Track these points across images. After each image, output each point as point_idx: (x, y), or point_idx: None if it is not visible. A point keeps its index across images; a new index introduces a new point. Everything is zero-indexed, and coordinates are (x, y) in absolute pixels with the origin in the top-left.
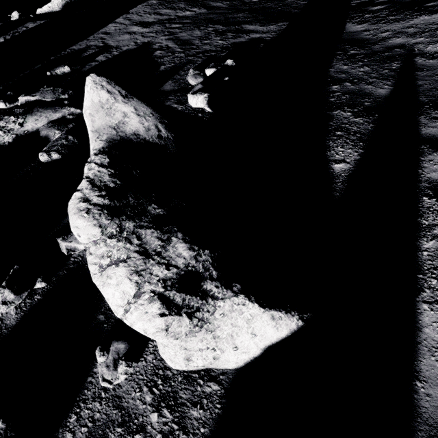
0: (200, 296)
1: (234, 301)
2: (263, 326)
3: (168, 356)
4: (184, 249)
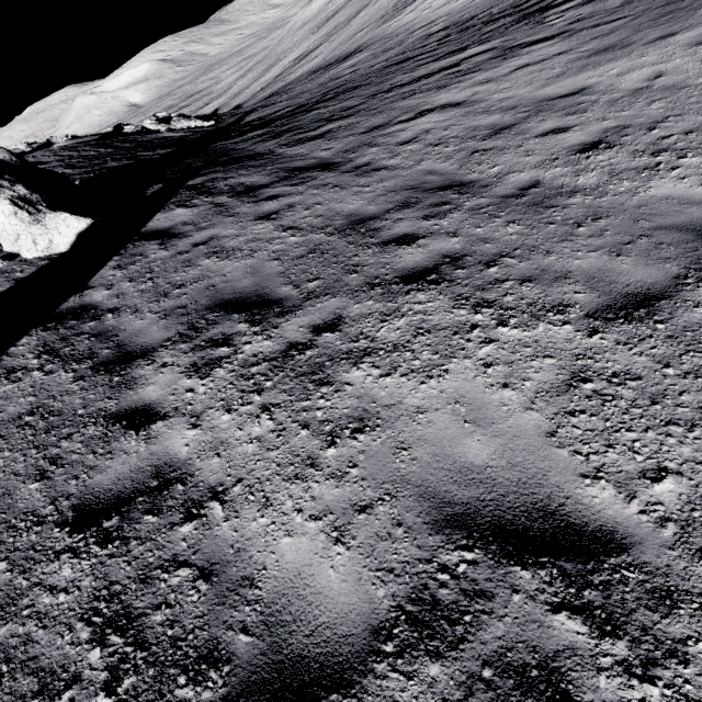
0: (35, 209)
1: (56, 214)
2: (72, 222)
3: (26, 250)
4: (23, 189)
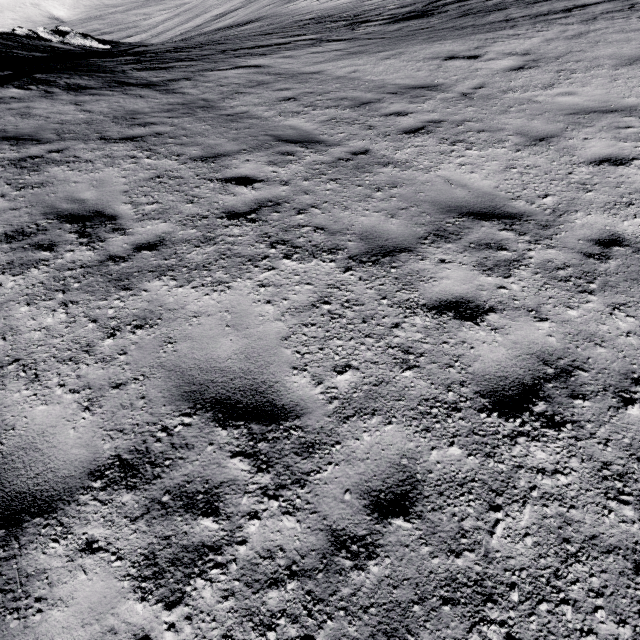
0: None
1: None
2: None
3: None
4: None
